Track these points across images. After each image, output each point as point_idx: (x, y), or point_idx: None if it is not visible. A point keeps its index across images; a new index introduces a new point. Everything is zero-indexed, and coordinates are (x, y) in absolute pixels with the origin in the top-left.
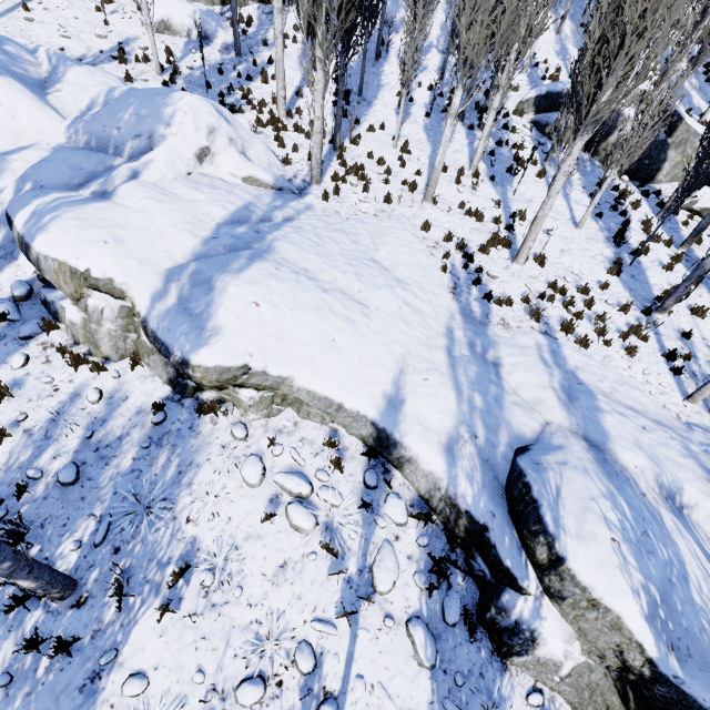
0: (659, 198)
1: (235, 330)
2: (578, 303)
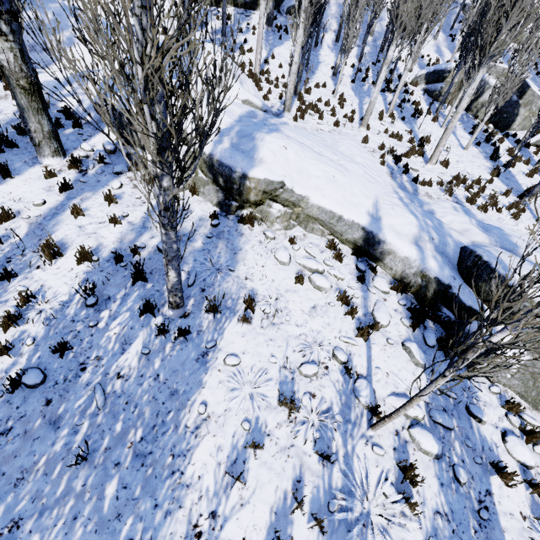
0: (515, 138)
1: (272, 162)
2: (474, 189)
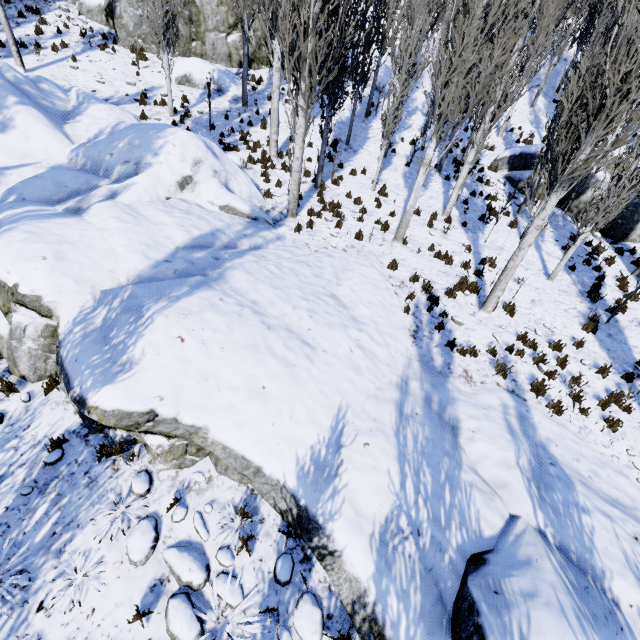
0: (633, 256)
1: (152, 366)
2: (550, 360)
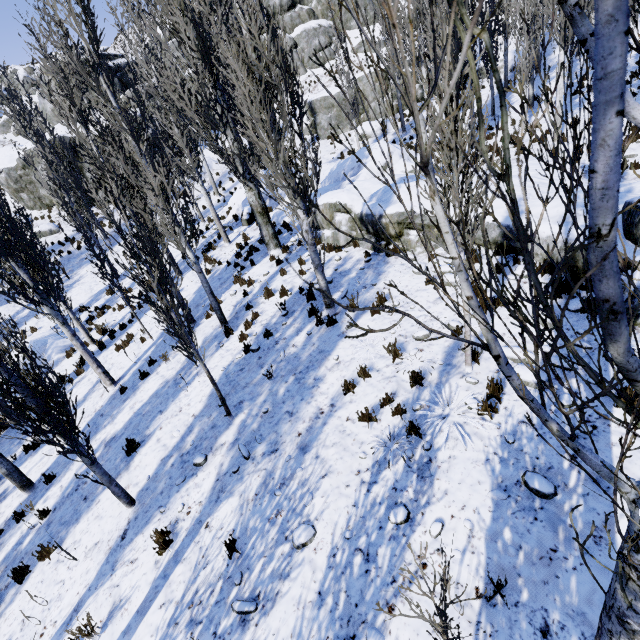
0: None
1: (406, 200)
2: None
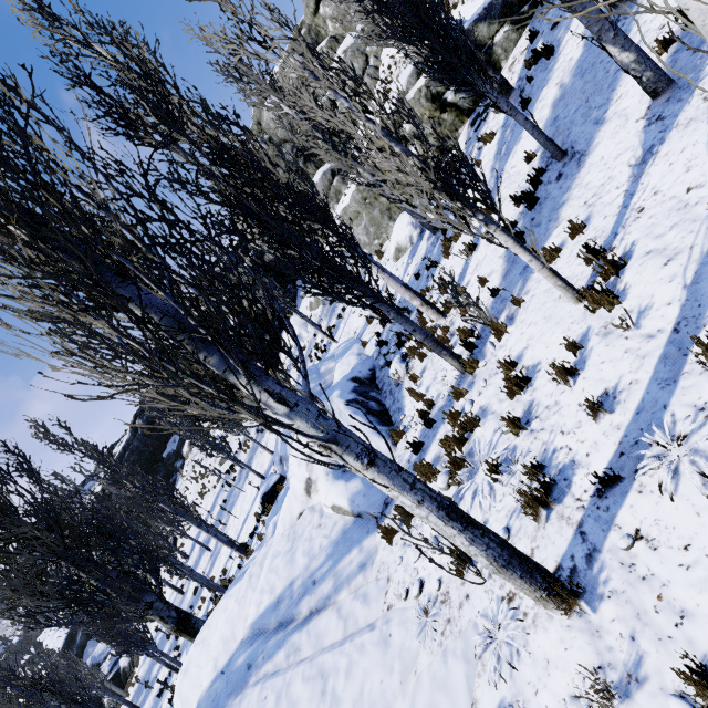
0: None
1: None
2: None
